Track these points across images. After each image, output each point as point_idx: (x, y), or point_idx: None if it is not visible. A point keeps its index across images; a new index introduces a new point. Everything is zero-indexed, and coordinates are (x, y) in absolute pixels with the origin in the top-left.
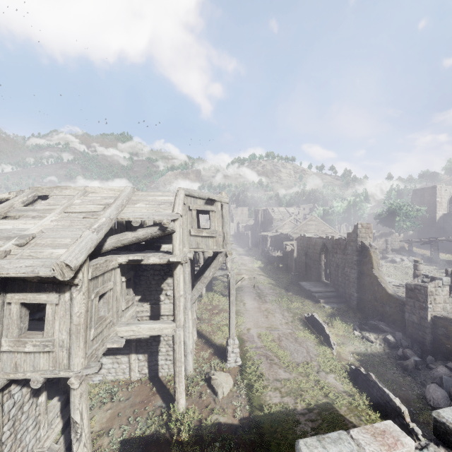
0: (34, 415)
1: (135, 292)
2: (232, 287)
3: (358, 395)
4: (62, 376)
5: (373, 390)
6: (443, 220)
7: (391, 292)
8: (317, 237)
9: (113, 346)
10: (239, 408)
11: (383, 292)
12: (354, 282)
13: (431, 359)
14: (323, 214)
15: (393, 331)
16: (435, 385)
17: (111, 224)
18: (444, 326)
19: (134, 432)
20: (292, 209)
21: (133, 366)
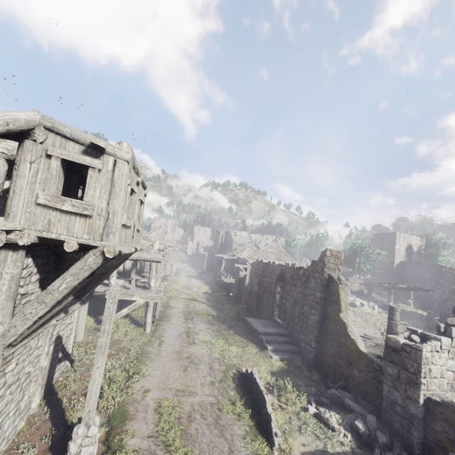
0: None
1: None
2: (106, 317)
3: None
4: None
5: None
6: (399, 268)
7: (362, 348)
8: (275, 264)
9: None
10: None
11: (351, 346)
12: (314, 327)
13: None
14: (286, 245)
15: (364, 412)
16: None
17: None
18: (446, 419)
19: None
20: (255, 236)
21: None
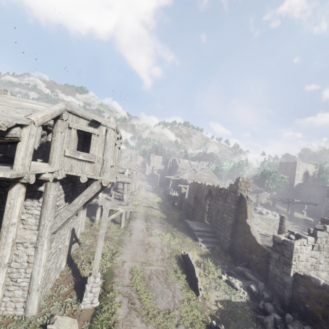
0: None
1: None
2: (103, 219)
3: None
4: None
5: None
6: (298, 188)
7: (259, 242)
8: (206, 185)
9: None
10: None
11: (252, 240)
12: (229, 228)
13: (289, 317)
14: (215, 169)
15: (257, 280)
16: None
17: None
18: (305, 285)
19: None
20: (194, 162)
21: None
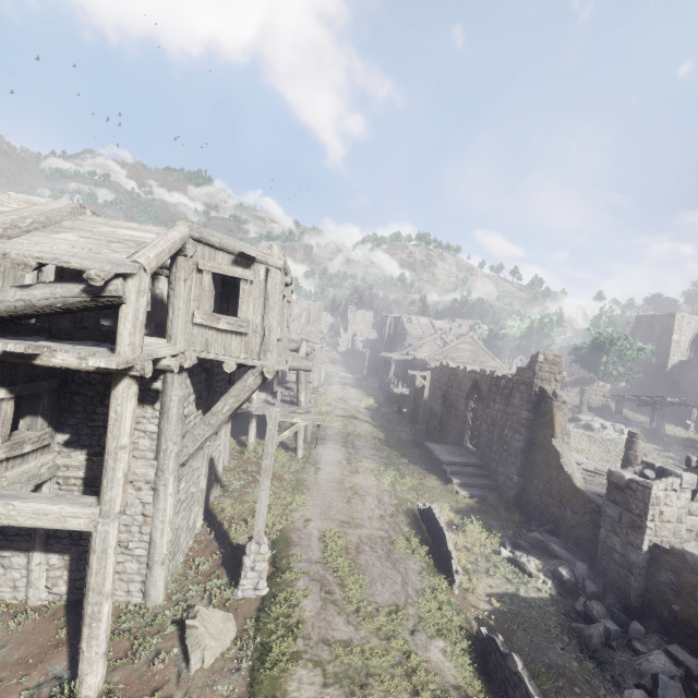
0: None
1: (59, 426)
2: (269, 439)
3: (483, 697)
4: None
5: (514, 694)
6: (677, 371)
7: (580, 485)
8: (467, 370)
9: None
10: None
11: (564, 482)
12: (517, 457)
13: (638, 629)
14: (488, 336)
15: (573, 559)
16: (642, 695)
17: None
18: (673, 569)
19: None
20: (441, 323)
21: (35, 576)
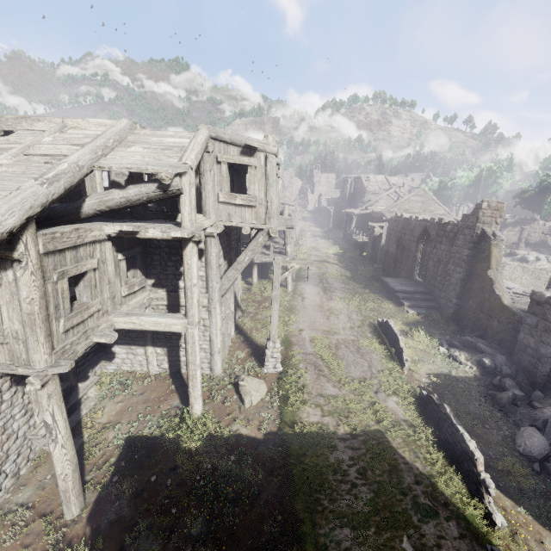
0: (21, 403)
1: (148, 275)
2: (275, 278)
3: (422, 426)
4: (20, 373)
5: (443, 425)
6: None
7: (507, 303)
8: (418, 219)
9: (101, 340)
10: (266, 421)
11: (494, 301)
12: (457, 285)
13: (538, 395)
14: (438, 187)
15: (495, 353)
16: (533, 430)
17: (81, 174)
18: None
19: (142, 431)
20: (395, 178)
21: (151, 359)
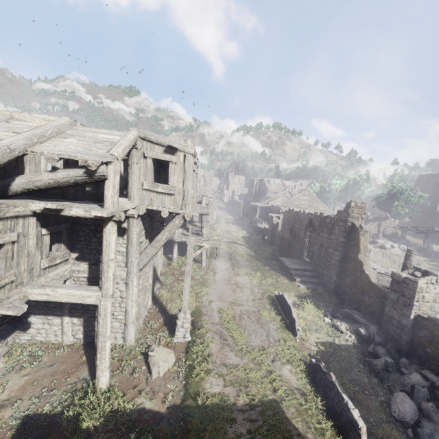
0: None
1: (72, 249)
2: (188, 255)
3: (312, 394)
4: None
5: (330, 393)
6: None
7: (374, 281)
8: (305, 212)
9: (7, 313)
10: (171, 393)
11: (365, 279)
12: (336, 265)
13: (404, 361)
14: (319, 191)
15: (368, 323)
16: (404, 395)
17: (11, 155)
18: (428, 329)
19: (42, 407)
20: (289, 182)
21: (66, 329)
